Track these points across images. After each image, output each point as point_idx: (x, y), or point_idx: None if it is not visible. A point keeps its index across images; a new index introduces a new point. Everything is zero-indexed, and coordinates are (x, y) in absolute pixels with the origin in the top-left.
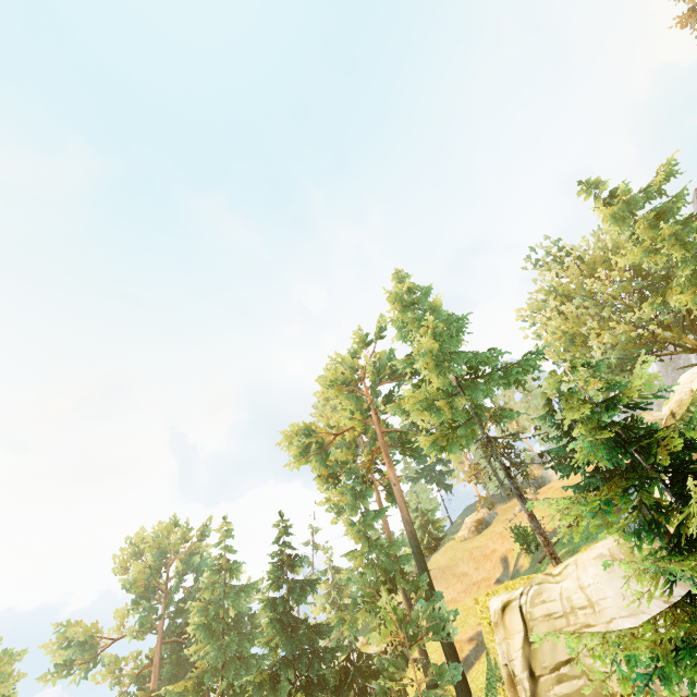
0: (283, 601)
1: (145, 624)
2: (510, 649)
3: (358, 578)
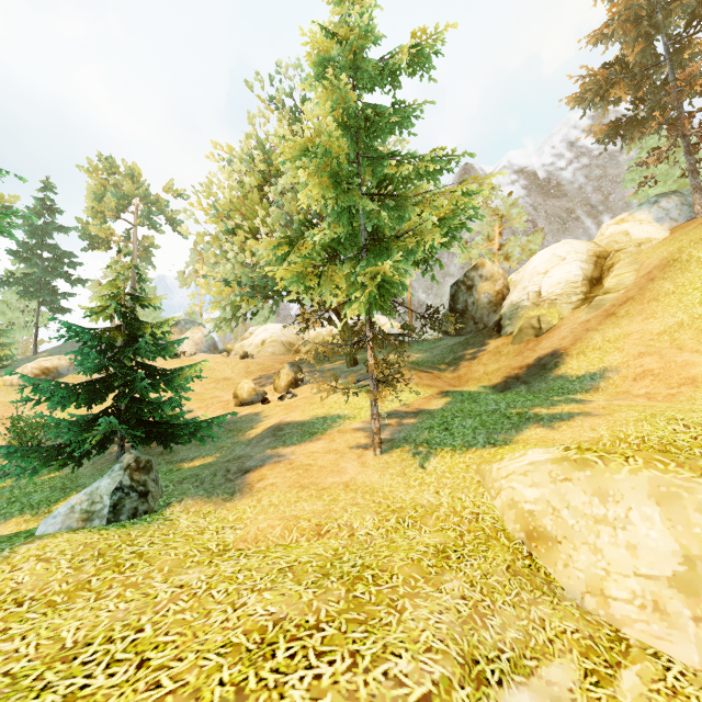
0: None
1: None
2: None
3: None
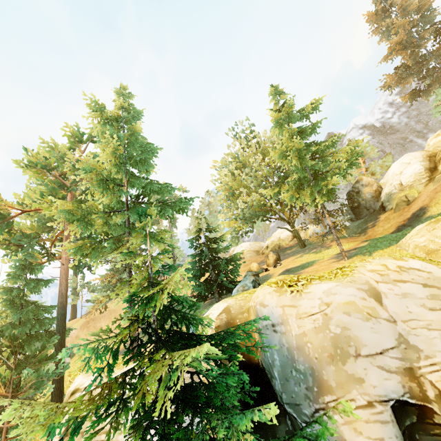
0: None
1: None
2: None
3: None
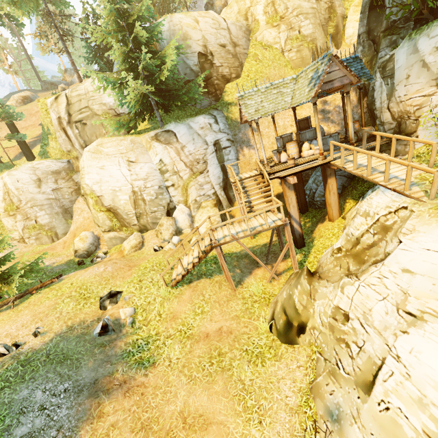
0: None
1: None
2: (60, 110)
3: None
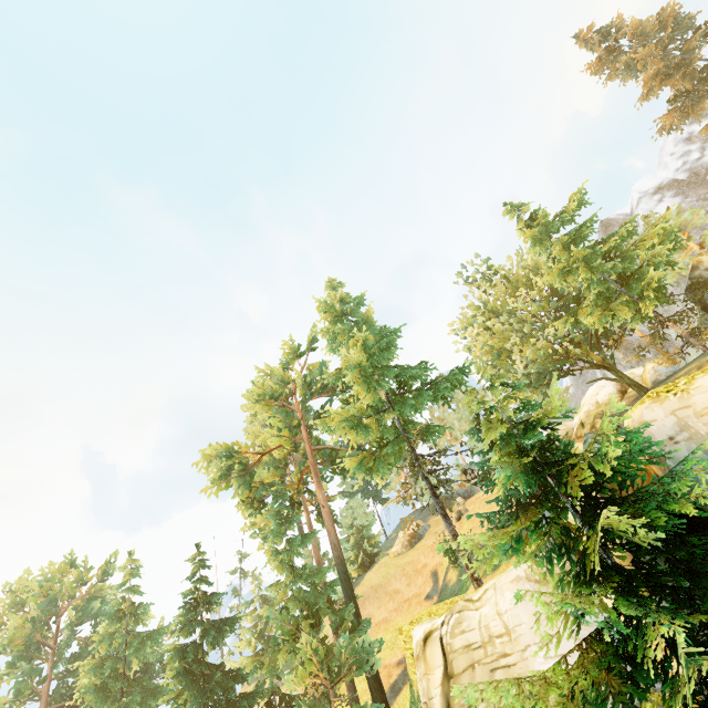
0: (195, 647)
1: (23, 691)
2: (430, 686)
3: (278, 616)
